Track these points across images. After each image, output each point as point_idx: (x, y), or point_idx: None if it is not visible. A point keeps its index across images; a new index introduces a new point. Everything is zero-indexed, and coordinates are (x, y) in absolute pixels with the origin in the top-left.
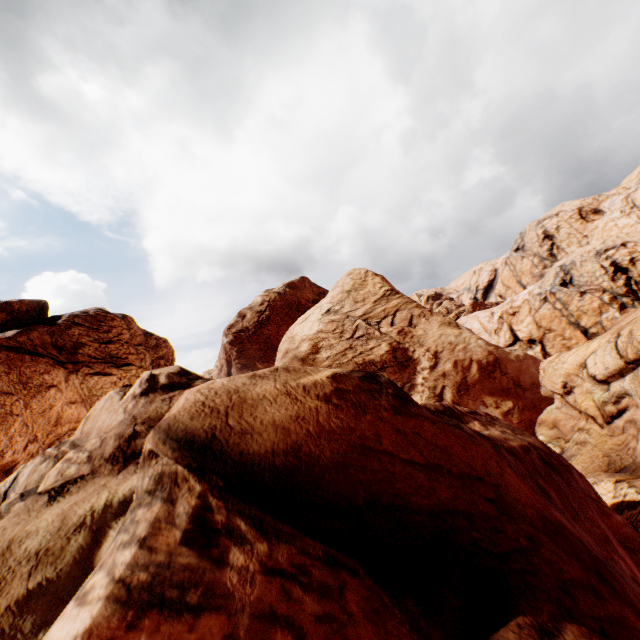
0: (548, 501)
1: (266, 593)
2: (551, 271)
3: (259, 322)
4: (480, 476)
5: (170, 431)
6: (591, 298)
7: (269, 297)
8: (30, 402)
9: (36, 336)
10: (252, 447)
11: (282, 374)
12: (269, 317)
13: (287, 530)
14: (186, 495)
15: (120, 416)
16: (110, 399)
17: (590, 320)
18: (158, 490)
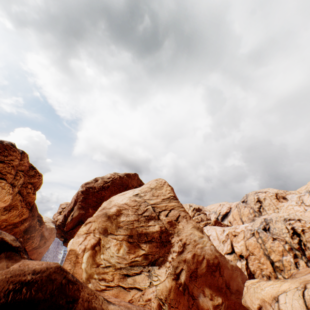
0: None
1: None
2: (259, 219)
3: (102, 186)
4: None
5: None
6: (278, 243)
7: (114, 176)
8: None
9: None
10: None
11: None
12: (109, 186)
13: None
14: None
15: None
16: None
17: (276, 257)
18: None
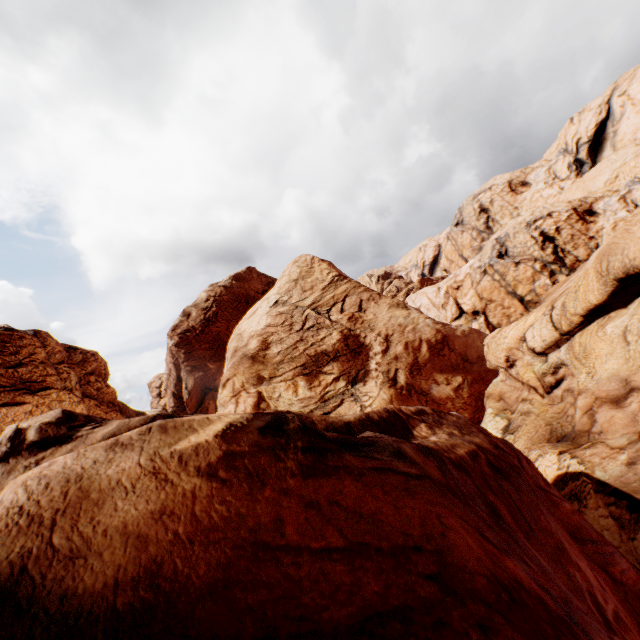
0: (500, 529)
1: None
2: (488, 244)
3: (206, 320)
4: (418, 544)
5: None
6: (525, 268)
7: (215, 292)
8: None
9: None
10: (83, 582)
11: (154, 437)
12: (217, 313)
13: None
14: None
15: None
16: None
17: (525, 288)
18: None
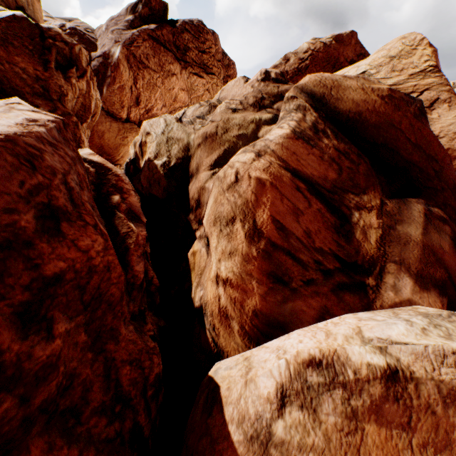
0: None
1: (333, 154)
2: None
3: (298, 69)
4: (437, 161)
5: (303, 90)
6: None
7: (314, 46)
8: (164, 81)
9: (165, 34)
10: (340, 107)
11: (361, 80)
12: (307, 67)
13: (345, 140)
14: (309, 115)
15: (249, 90)
16: (238, 81)
17: None
18: (298, 110)
